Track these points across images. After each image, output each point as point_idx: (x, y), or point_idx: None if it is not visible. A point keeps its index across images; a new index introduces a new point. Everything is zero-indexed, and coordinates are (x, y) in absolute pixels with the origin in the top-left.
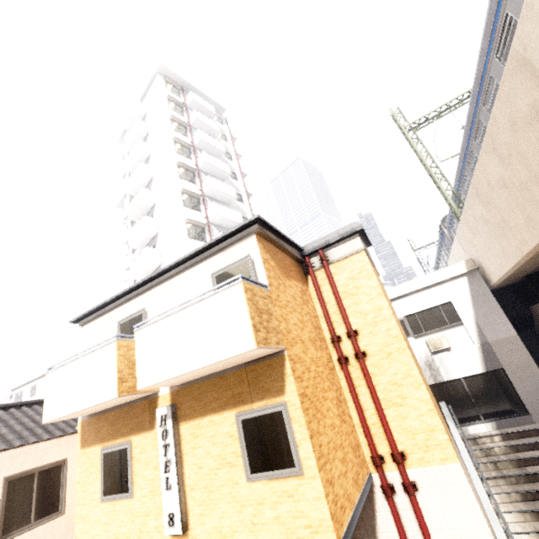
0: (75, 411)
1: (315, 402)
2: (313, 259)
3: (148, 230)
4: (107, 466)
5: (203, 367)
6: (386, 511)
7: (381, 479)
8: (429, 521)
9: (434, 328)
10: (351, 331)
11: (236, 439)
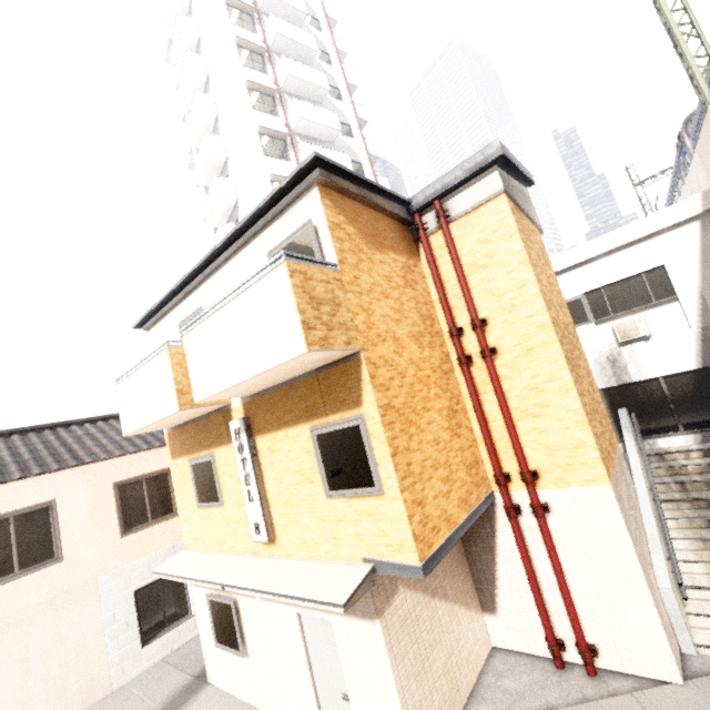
0: (146, 425)
1: (408, 415)
2: (427, 217)
3: (224, 198)
4: (197, 477)
5: (253, 377)
6: (509, 532)
7: (504, 499)
8: (561, 545)
9: (630, 307)
10: (476, 320)
11: (312, 455)
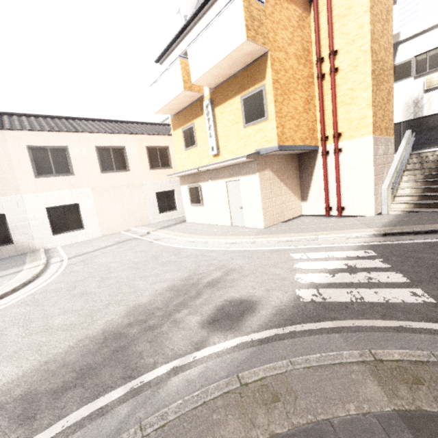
0: (167, 103)
1: (285, 90)
2: None
3: None
4: (185, 136)
5: (220, 60)
6: (321, 164)
7: (322, 147)
8: (342, 167)
9: None
10: (331, 50)
11: (240, 110)
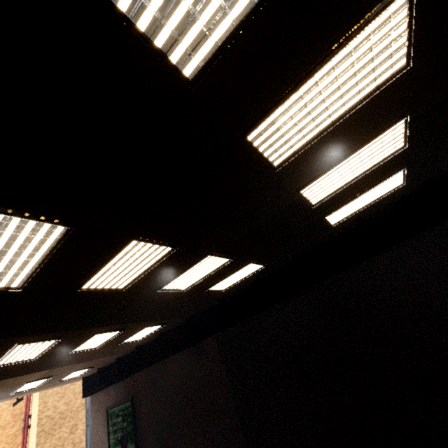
0: None
1: None
2: None
3: None
4: None
5: None
6: None
7: None
8: None
9: None
10: (27, 416)
11: None
